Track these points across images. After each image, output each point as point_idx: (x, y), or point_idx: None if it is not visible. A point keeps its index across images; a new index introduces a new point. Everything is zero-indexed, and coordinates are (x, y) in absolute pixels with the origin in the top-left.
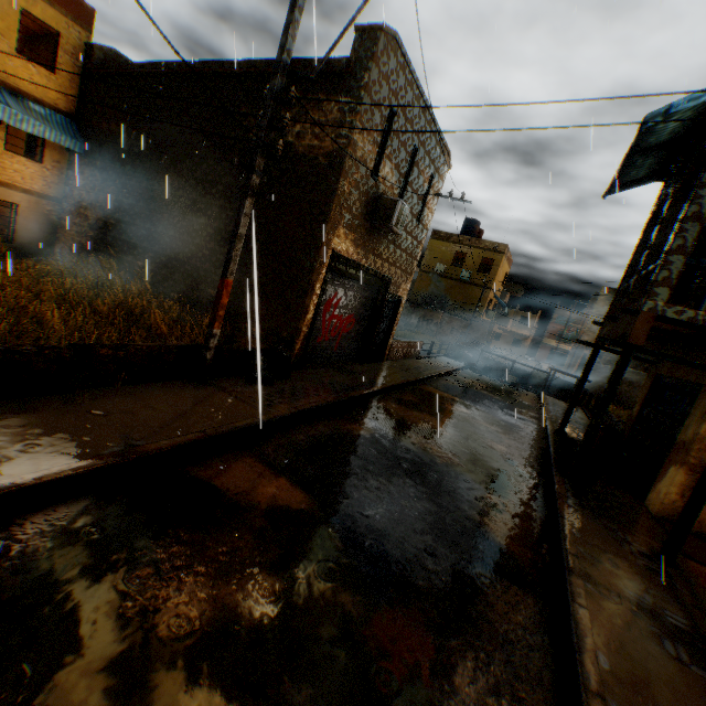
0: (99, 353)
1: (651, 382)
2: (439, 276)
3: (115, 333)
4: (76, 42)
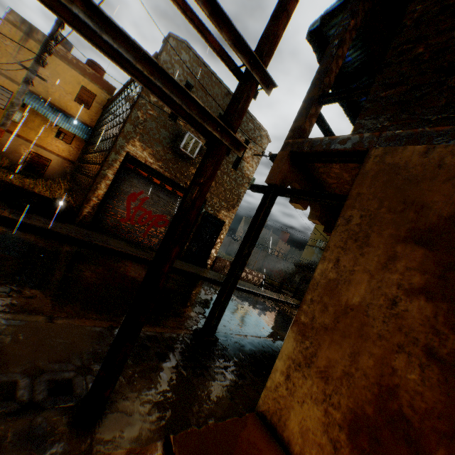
0: None
1: None
2: (320, 249)
3: None
4: (103, 99)
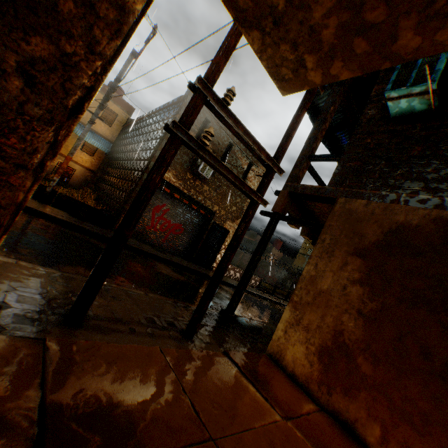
0: None
1: None
2: None
3: None
4: (123, 118)
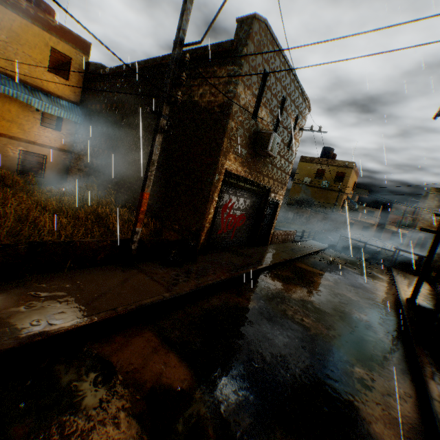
0: (51, 248)
1: None
2: (306, 185)
3: (82, 231)
4: (80, 62)
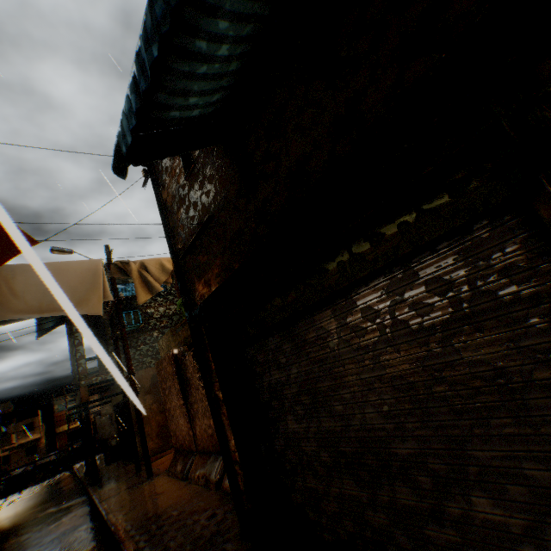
0: None
1: (115, 410)
2: None
3: None
4: None
